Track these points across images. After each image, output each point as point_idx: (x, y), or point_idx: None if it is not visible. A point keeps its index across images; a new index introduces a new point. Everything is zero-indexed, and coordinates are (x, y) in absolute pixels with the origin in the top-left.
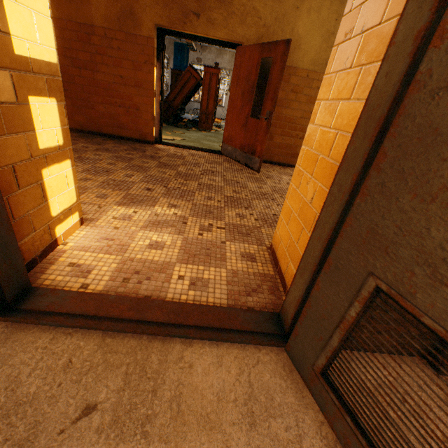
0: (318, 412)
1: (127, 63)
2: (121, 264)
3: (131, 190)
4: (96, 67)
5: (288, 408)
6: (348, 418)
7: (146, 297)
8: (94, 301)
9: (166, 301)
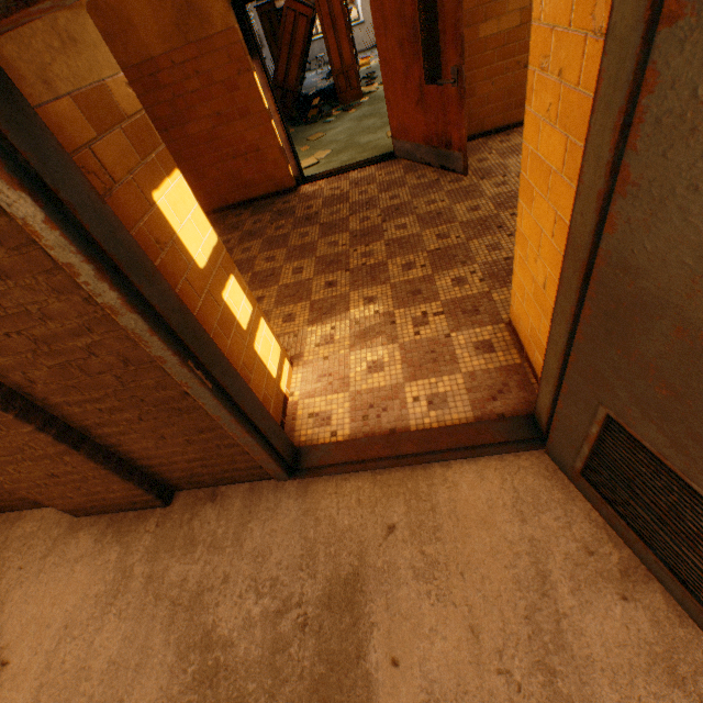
0: (586, 502)
1: (217, 89)
2: (352, 401)
3: (312, 295)
4: (183, 118)
5: (555, 503)
6: (609, 507)
7: (391, 430)
8: (351, 448)
9: (413, 431)
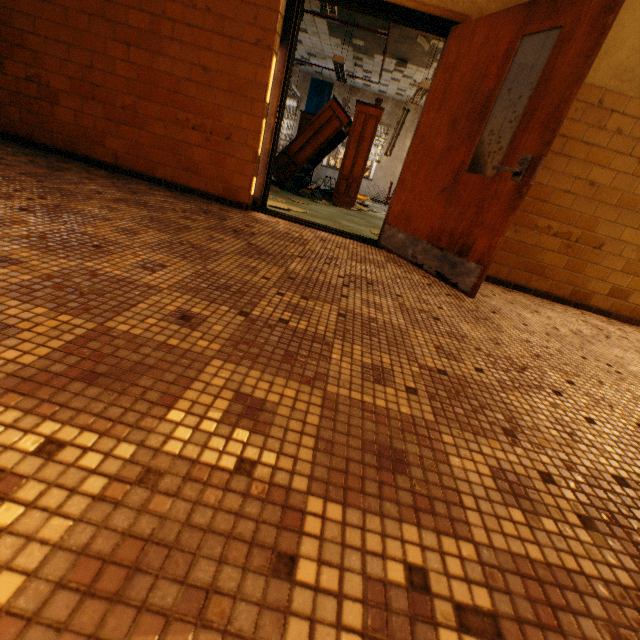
0: None
1: (221, 41)
2: None
3: (121, 316)
4: (158, 44)
5: None
6: None
7: None
8: None
9: None
